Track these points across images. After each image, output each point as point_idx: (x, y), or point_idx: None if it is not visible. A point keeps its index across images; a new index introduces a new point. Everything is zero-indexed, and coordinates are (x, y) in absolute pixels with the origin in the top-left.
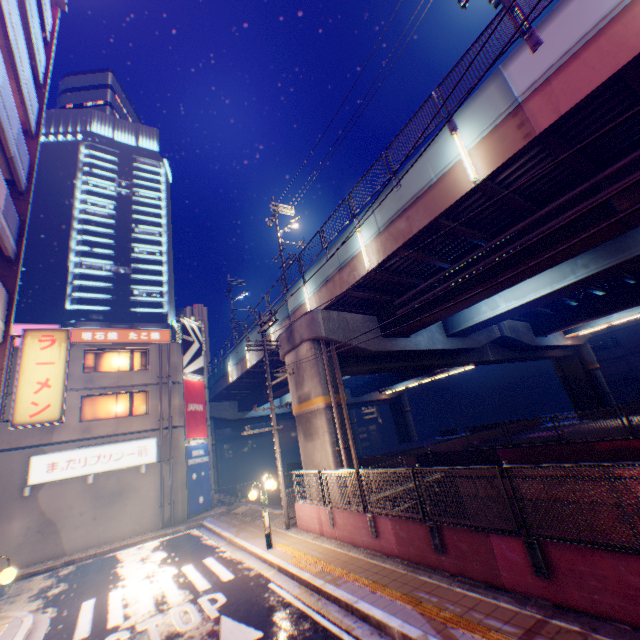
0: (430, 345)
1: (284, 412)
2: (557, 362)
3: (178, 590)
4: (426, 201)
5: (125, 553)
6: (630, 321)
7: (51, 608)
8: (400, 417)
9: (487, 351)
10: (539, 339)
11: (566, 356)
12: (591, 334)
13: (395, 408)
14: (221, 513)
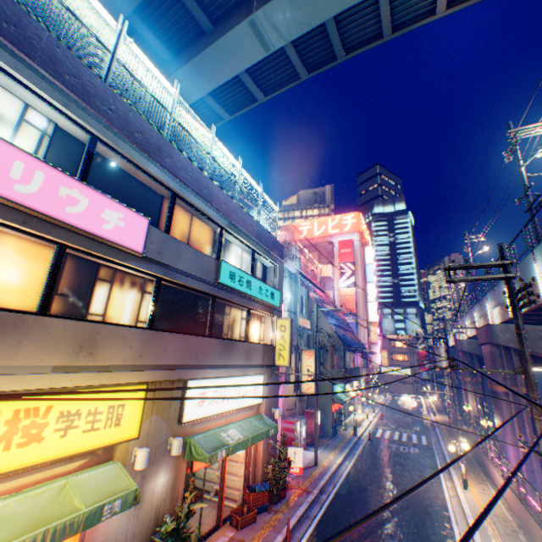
0: None
1: None
2: None
3: (409, 399)
4: (450, 340)
5: (403, 394)
6: None
7: (390, 395)
8: None
9: None
10: None
11: None
12: None
13: None
14: (430, 395)
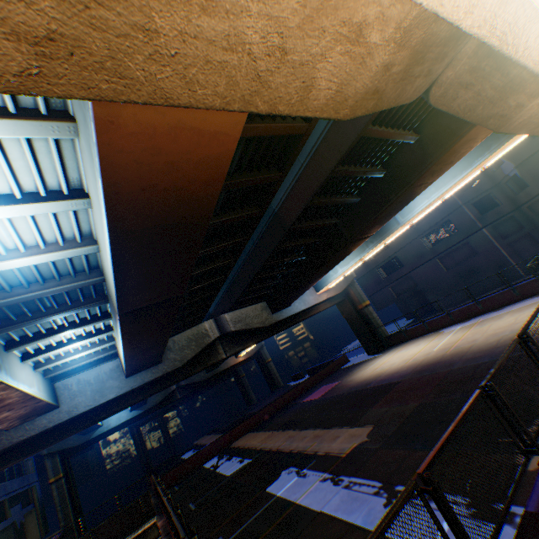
0: (97, 400)
1: (137, 414)
2: (339, 306)
3: None
4: None
5: None
6: (403, 242)
7: None
8: (265, 369)
9: (220, 349)
10: (280, 313)
11: (341, 300)
12: (381, 259)
13: (259, 362)
14: None
